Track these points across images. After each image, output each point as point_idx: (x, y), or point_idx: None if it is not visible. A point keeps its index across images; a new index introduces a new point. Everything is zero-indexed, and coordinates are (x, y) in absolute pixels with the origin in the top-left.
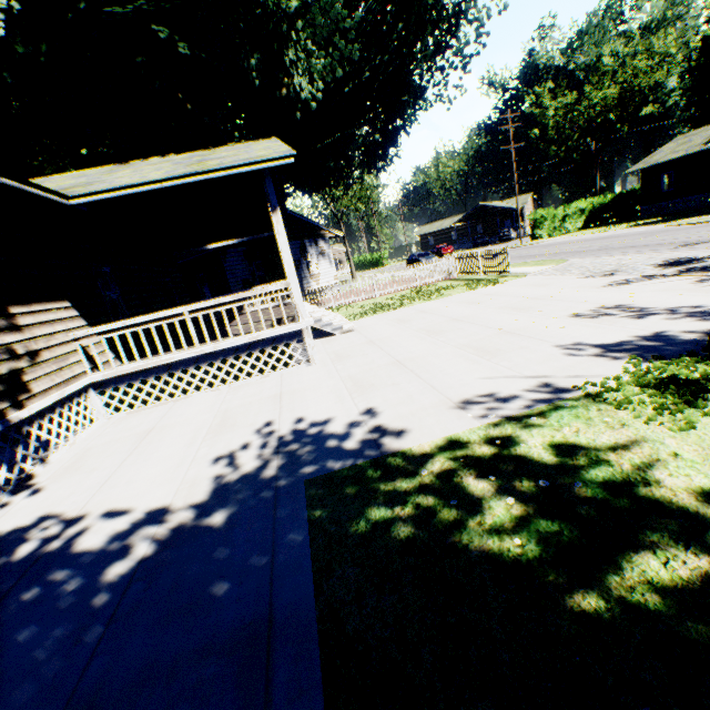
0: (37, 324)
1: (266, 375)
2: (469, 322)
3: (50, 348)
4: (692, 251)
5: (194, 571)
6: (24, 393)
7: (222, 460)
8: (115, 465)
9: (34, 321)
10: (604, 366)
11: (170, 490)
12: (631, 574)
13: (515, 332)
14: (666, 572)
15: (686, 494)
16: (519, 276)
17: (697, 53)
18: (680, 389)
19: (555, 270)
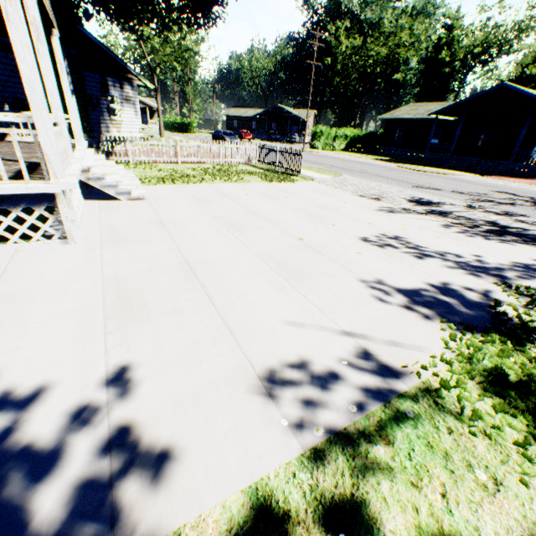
0: None
1: None
2: (270, 221)
3: None
4: (425, 194)
5: None
6: None
7: None
8: None
9: None
10: (419, 329)
11: None
12: None
13: (316, 247)
14: None
15: None
16: (308, 179)
17: (432, 48)
18: (518, 397)
19: (334, 181)
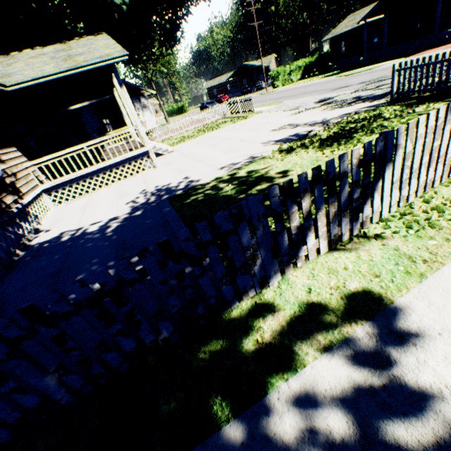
0: (9, 160)
1: (134, 176)
2: (230, 139)
3: (19, 172)
4: (333, 93)
5: (138, 222)
6: (20, 193)
7: (131, 203)
8: (80, 216)
9: (7, 158)
10: (272, 148)
11: (114, 214)
12: (253, 190)
13: (247, 140)
14: (260, 188)
15: (273, 174)
16: (259, 113)
17: None
18: (289, 151)
19: (275, 108)
